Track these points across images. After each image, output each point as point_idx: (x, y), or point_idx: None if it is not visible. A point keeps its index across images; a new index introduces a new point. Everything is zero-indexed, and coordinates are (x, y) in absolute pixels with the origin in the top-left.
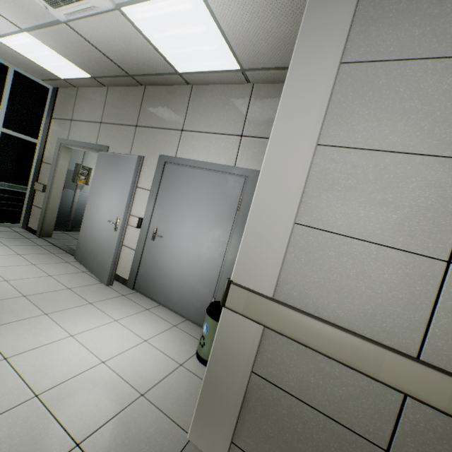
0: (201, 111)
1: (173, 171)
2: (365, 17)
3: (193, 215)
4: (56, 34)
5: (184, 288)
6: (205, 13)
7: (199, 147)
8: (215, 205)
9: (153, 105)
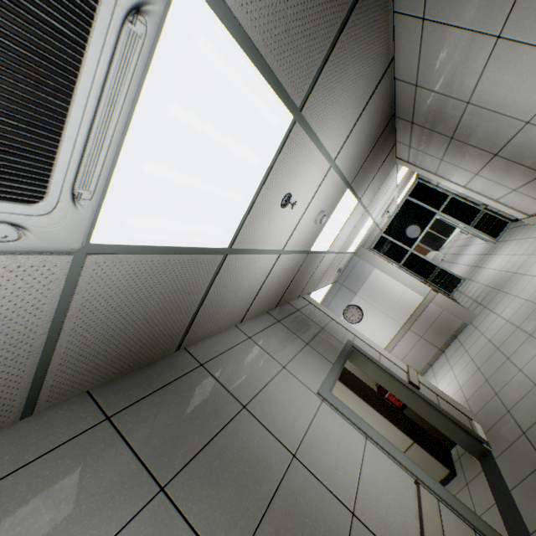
0: None
1: None
2: (420, 166)
3: None
4: (399, 193)
5: None
6: (403, 167)
7: None
8: None
9: None
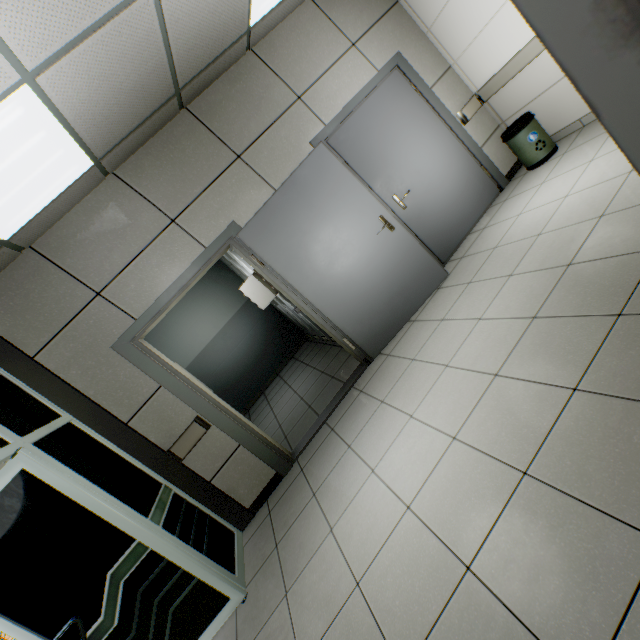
0: (294, 62)
1: (343, 138)
2: None
3: (402, 142)
4: (108, 42)
5: (464, 194)
6: None
7: (334, 92)
8: (406, 113)
9: (229, 114)
